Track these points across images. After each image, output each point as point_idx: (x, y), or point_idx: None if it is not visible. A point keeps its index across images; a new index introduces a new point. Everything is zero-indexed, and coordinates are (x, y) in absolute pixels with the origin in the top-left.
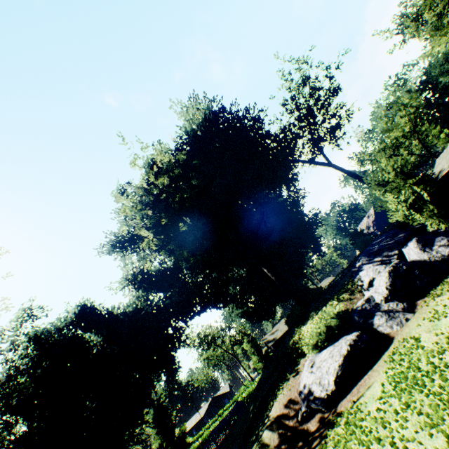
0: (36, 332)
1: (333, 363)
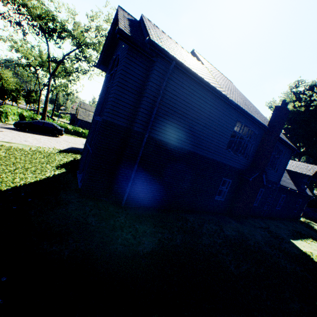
0: None
1: None
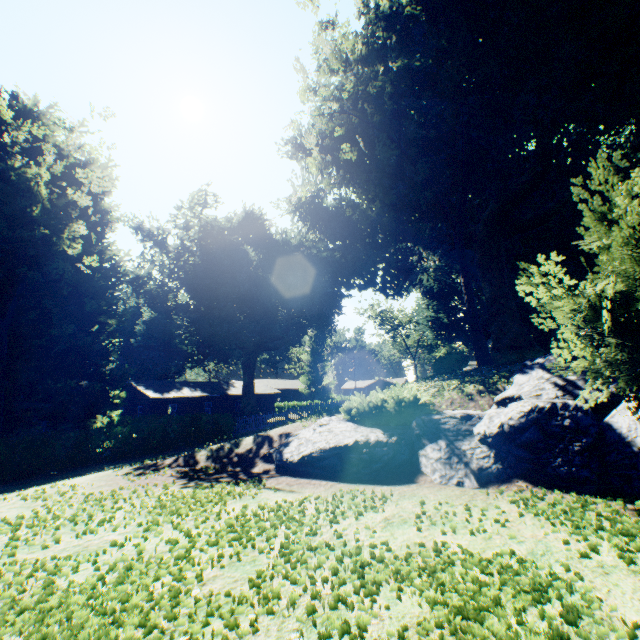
0: (207, 222)
1: (326, 441)
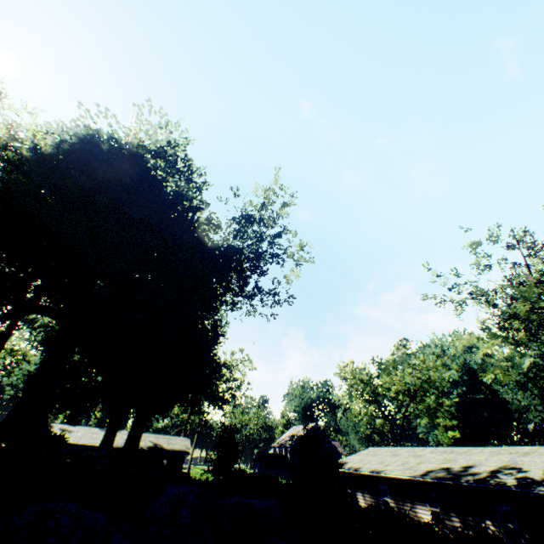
0: None
1: None
